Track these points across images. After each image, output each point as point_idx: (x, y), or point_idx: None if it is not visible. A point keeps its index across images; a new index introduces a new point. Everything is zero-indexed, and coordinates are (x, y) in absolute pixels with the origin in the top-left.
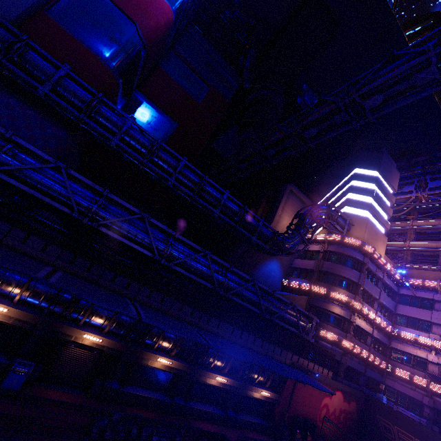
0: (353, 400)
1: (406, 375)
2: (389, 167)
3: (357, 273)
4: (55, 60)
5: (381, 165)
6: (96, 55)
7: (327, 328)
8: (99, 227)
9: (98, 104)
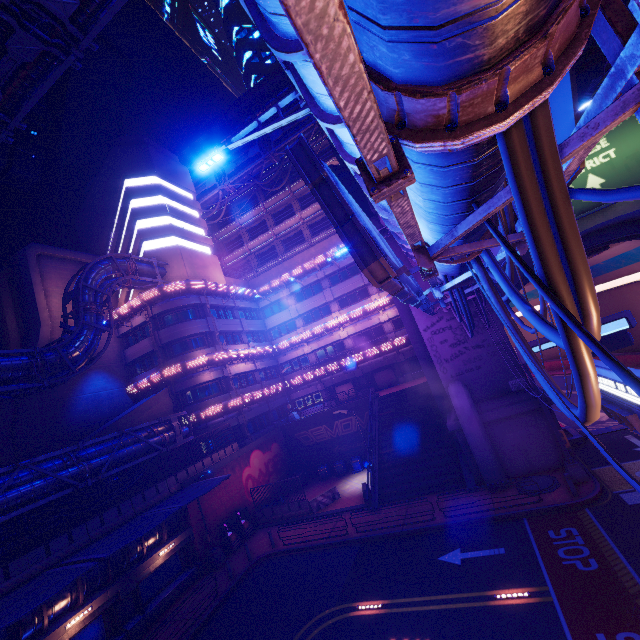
0: (272, 442)
1: (300, 380)
2: (168, 164)
3: (203, 320)
4: None
5: (154, 166)
6: None
7: (207, 404)
8: None
9: None
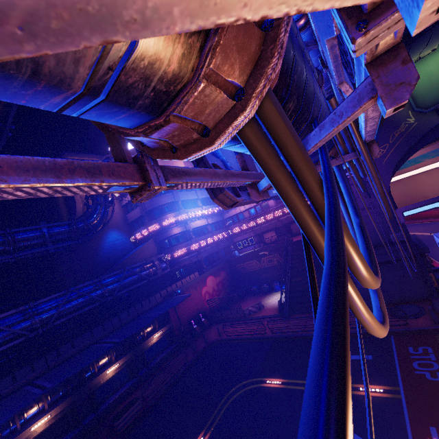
0: (221, 271)
1: (239, 229)
2: None
3: (170, 194)
4: None
5: None
6: None
7: (177, 248)
8: None
9: None
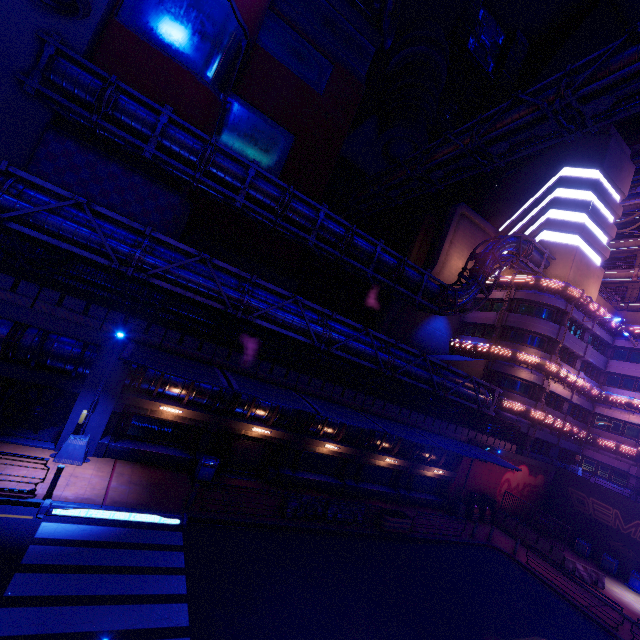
0: (541, 473)
1: (611, 445)
2: (619, 160)
3: (556, 326)
4: (153, 102)
5: (605, 159)
6: (189, 71)
7: (511, 397)
8: (253, 319)
9: (213, 153)
